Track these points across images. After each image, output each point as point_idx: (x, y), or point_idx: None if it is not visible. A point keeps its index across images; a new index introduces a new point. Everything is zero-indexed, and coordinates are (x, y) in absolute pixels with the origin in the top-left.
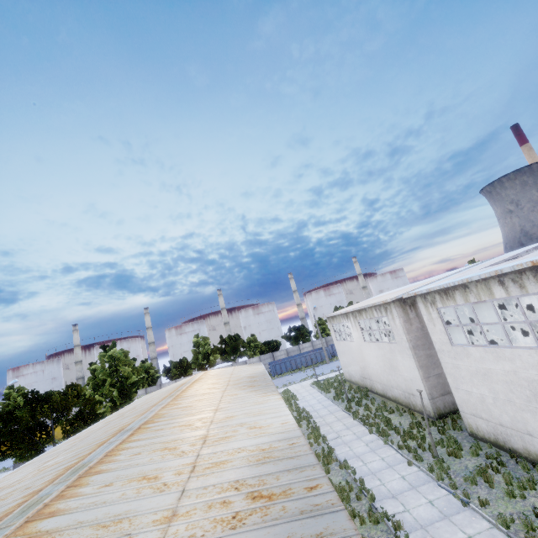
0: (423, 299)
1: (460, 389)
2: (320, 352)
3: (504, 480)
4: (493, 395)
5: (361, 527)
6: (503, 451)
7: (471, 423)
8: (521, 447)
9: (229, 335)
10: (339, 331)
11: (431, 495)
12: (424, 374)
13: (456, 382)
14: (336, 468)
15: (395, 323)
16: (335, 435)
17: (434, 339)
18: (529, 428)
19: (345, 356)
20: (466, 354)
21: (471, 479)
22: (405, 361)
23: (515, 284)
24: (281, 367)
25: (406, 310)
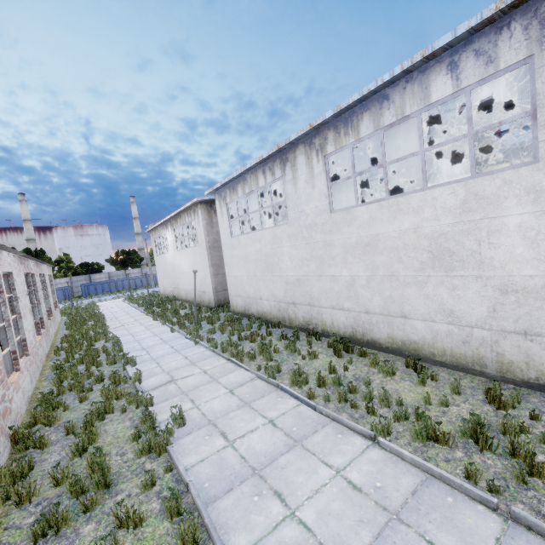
0: (219, 196)
1: (231, 276)
2: (147, 277)
3: (233, 328)
4: (247, 274)
5: (96, 369)
6: (247, 318)
7: (234, 303)
8: (256, 311)
9: (27, 249)
10: (159, 245)
11: (176, 344)
12: (214, 272)
13: (230, 270)
14: (103, 343)
15: (199, 225)
16: (120, 325)
17: (222, 234)
18: (261, 294)
19: (162, 271)
20: (238, 243)
21: (211, 330)
22: (202, 261)
23: (270, 172)
24: (96, 289)
25: (211, 214)
